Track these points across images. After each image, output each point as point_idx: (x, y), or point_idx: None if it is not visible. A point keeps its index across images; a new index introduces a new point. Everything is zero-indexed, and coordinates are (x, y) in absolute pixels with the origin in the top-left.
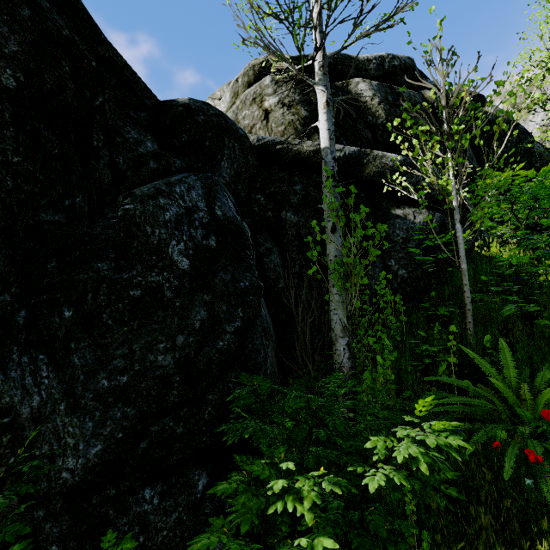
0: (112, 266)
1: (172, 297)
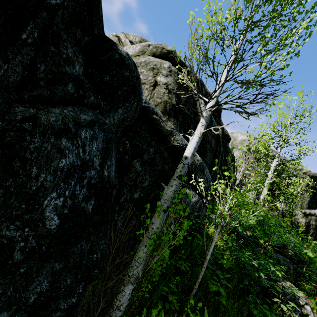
0: None
1: (19, 261)
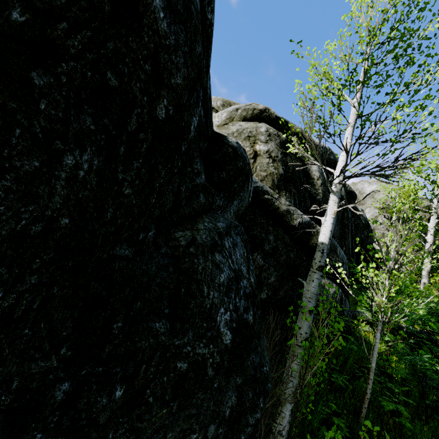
0: (167, 328)
1: (212, 376)
